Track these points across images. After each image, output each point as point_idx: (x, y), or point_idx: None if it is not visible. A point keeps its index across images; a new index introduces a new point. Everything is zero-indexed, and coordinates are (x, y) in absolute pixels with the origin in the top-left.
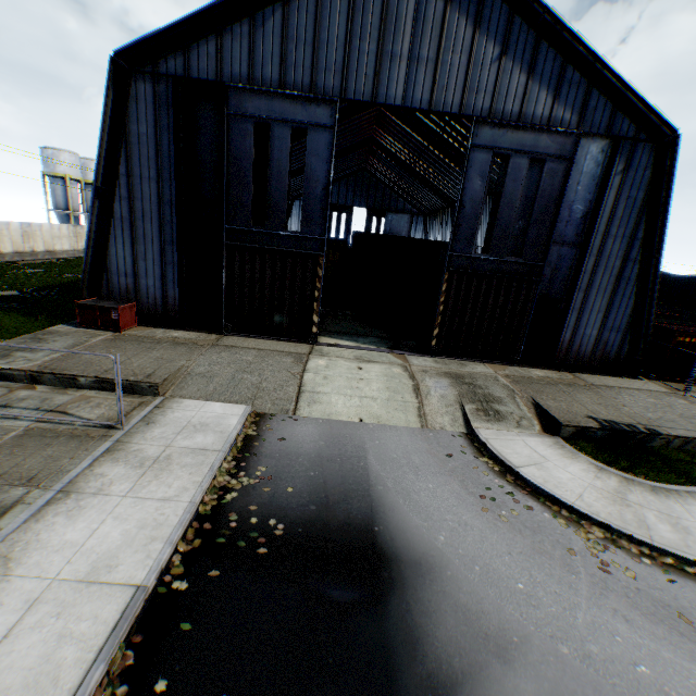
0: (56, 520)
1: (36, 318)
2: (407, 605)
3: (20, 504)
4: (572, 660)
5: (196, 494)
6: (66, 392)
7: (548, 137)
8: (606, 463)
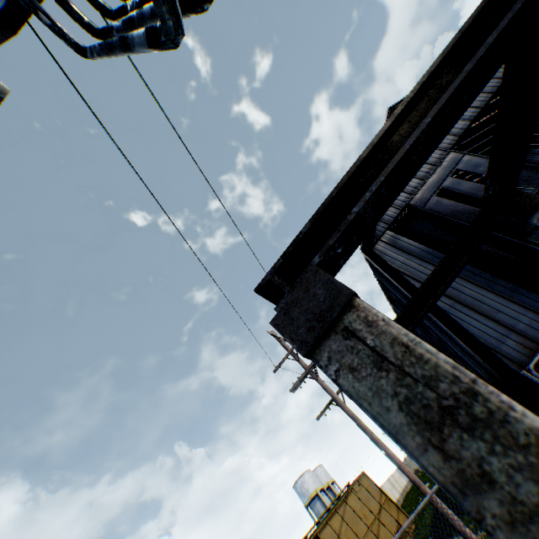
0: None
1: None
2: None
3: None
4: None
5: None
6: None
7: None
8: None
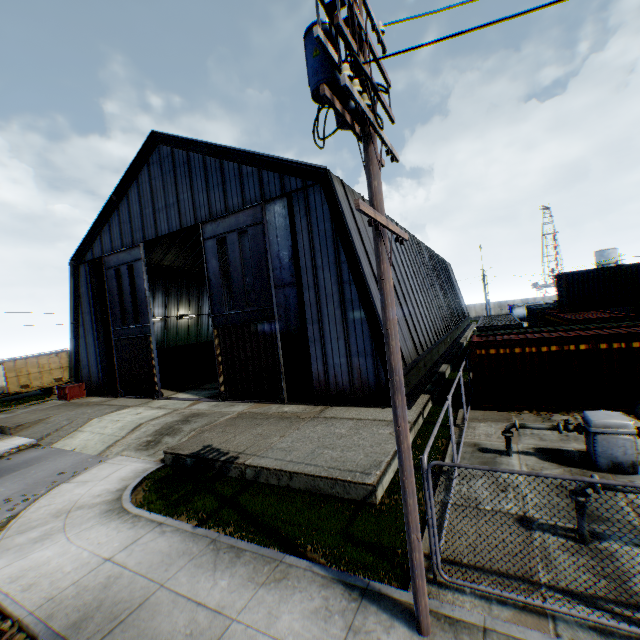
0: None
1: None
2: None
3: None
4: None
5: None
6: None
7: (244, 214)
8: (150, 488)
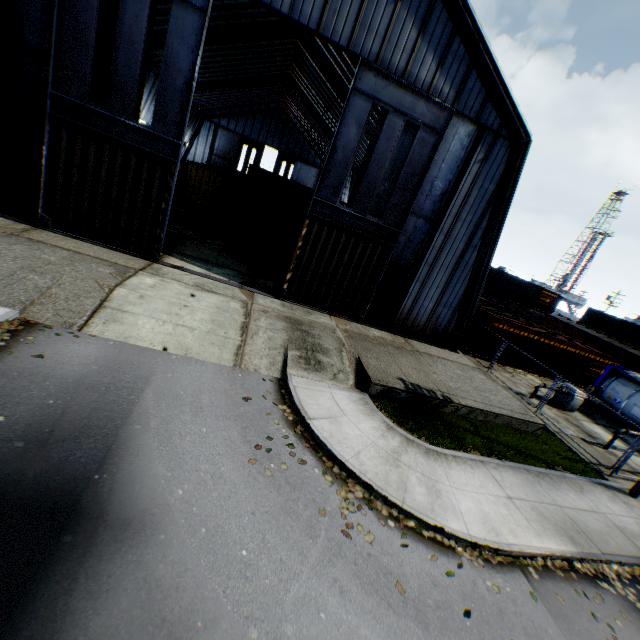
0: None
1: None
2: (72, 582)
3: None
4: None
5: None
6: None
7: (426, 105)
8: (399, 423)
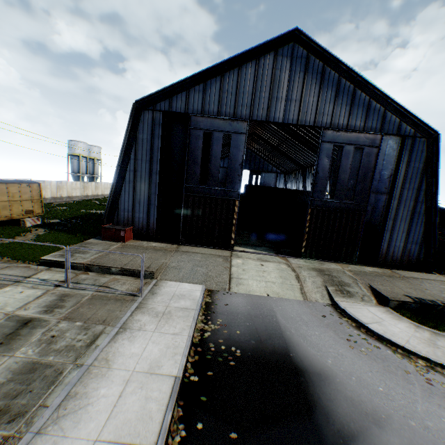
0: (123, 342)
1: (75, 235)
2: (318, 395)
3: (102, 333)
4: (418, 428)
5: (190, 331)
6: (105, 276)
7: (364, 136)
8: (420, 323)
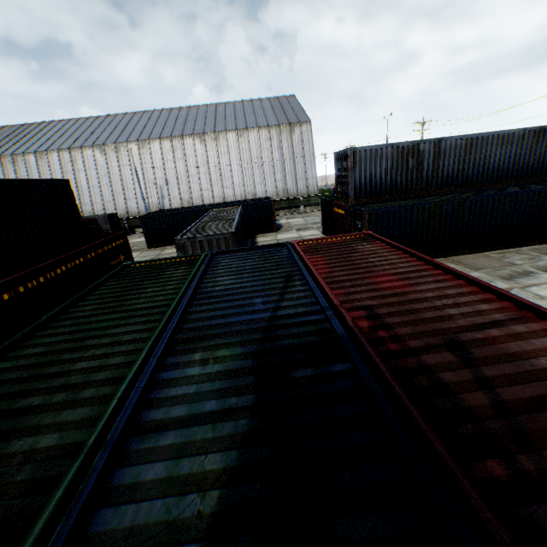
0: None
1: None
2: None
3: None
4: None
5: None
6: None
7: None
8: None
